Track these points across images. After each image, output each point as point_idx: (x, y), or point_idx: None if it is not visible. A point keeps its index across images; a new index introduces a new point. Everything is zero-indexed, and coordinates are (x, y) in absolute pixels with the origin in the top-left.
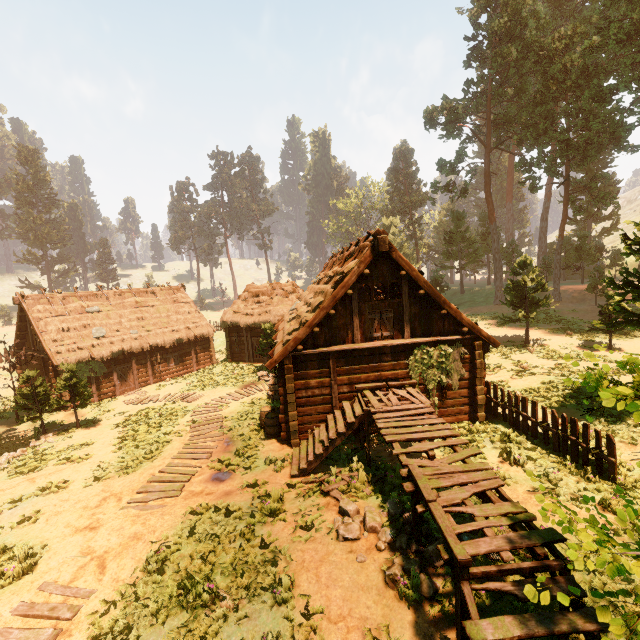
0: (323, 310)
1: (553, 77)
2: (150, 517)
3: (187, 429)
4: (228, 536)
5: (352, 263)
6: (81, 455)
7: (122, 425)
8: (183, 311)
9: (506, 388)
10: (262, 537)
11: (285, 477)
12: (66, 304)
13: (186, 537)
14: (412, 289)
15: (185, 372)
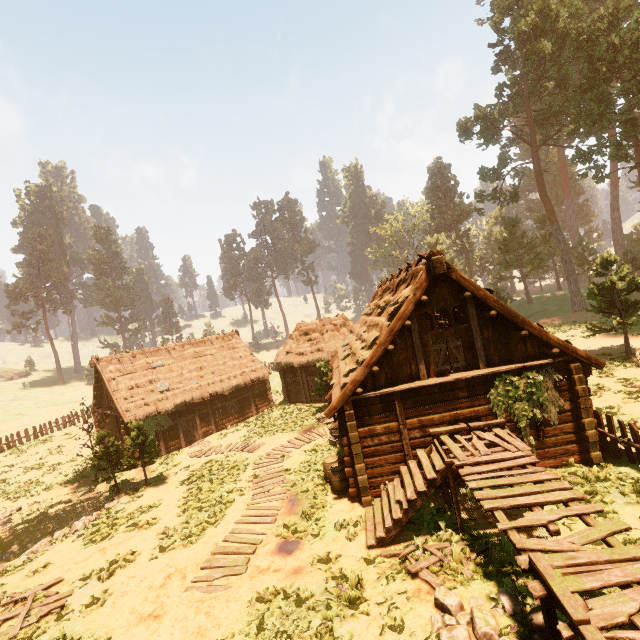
0: (380, 346)
1: (600, 59)
2: (214, 604)
3: (249, 485)
4: (302, 636)
5: (406, 291)
6: (148, 519)
7: (187, 482)
8: (238, 356)
9: (619, 416)
10: (342, 639)
11: (360, 548)
12: (134, 362)
13: (254, 636)
14: (480, 311)
15: (245, 418)
